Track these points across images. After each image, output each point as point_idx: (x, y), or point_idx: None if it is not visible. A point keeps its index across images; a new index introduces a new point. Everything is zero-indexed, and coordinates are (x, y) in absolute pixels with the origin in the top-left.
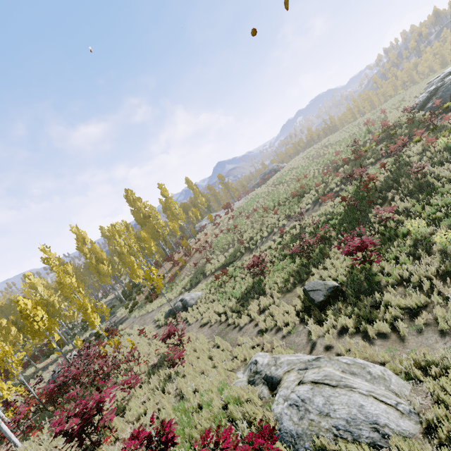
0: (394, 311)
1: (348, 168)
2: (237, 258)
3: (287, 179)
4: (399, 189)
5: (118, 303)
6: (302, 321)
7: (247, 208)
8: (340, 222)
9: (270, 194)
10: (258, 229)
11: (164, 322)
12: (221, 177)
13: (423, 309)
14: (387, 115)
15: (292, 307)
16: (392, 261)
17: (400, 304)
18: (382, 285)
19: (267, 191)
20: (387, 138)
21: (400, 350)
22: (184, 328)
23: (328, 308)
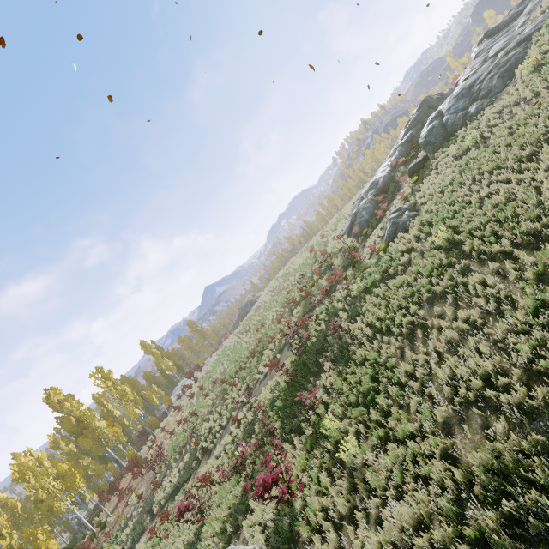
0: None
1: (300, 309)
2: (192, 471)
3: (251, 325)
4: (330, 351)
5: None
6: None
7: (212, 375)
8: (285, 403)
9: (234, 351)
10: (218, 412)
11: None
12: (192, 324)
13: None
14: (328, 239)
15: None
16: (312, 488)
17: None
18: (300, 540)
19: (233, 344)
20: (328, 268)
21: None
22: None
23: None
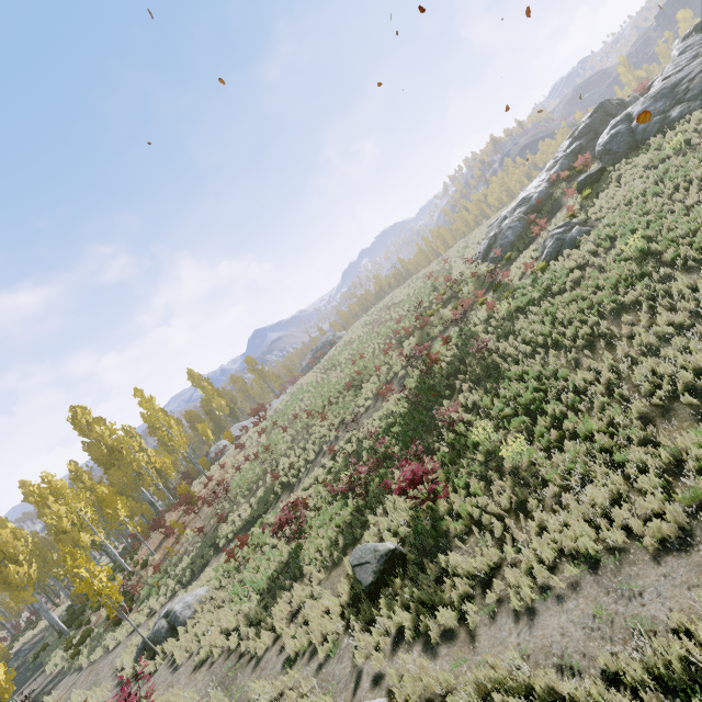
0: (462, 584)
1: (414, 340)
2: (269, 505)
3: (341, 360)
4: (468, 373)
5: (54, 637)
6: (349, 626)
7: (287, 411)
8: (405, 428)
9: (319, 386)
10: (301, 448)
11: (132, 671)
12: (251, 360)
13: (497, 571)
14: (452, 265)
15: (336, 599)
16: (461, 492)
17: (469, 568)
18: (451, 535)
19: (315, 380)
20: (454, 297)
21: (470, 659)
22: (150, 692)
23: (381, 594)
